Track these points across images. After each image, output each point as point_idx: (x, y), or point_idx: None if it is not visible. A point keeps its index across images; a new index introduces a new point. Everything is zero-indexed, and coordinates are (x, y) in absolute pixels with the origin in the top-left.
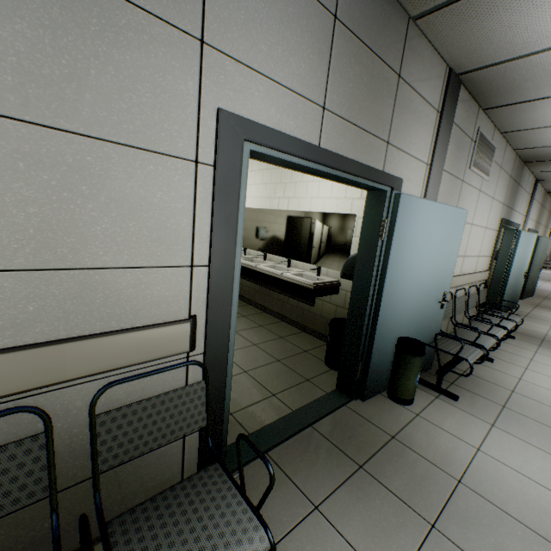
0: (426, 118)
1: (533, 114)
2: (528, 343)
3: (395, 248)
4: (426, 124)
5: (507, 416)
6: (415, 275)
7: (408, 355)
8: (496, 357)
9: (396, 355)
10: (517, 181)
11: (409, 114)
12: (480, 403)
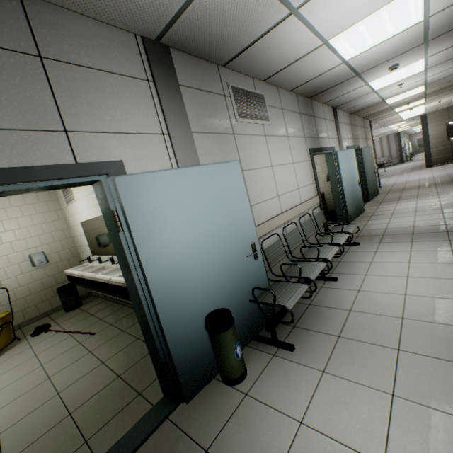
0: (131, 91)
1: (267, 56)
2: (370, 245)
3: (142, 234)
4: (135, 96)
5: (340, 349)
6: (196, 247)
7: (215, 334)
8: (341, 273)
9: (208, 336)
10: (311, 114)
11: (93, 93)
12: (317, 342)
